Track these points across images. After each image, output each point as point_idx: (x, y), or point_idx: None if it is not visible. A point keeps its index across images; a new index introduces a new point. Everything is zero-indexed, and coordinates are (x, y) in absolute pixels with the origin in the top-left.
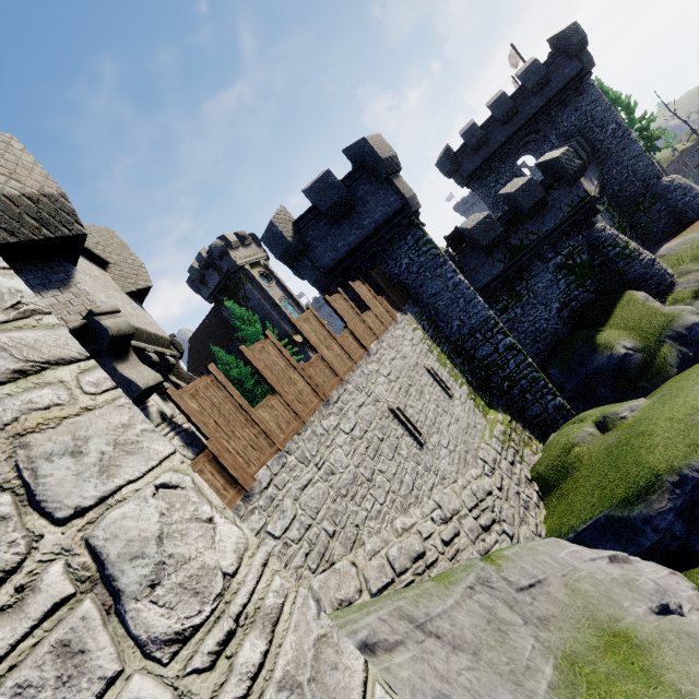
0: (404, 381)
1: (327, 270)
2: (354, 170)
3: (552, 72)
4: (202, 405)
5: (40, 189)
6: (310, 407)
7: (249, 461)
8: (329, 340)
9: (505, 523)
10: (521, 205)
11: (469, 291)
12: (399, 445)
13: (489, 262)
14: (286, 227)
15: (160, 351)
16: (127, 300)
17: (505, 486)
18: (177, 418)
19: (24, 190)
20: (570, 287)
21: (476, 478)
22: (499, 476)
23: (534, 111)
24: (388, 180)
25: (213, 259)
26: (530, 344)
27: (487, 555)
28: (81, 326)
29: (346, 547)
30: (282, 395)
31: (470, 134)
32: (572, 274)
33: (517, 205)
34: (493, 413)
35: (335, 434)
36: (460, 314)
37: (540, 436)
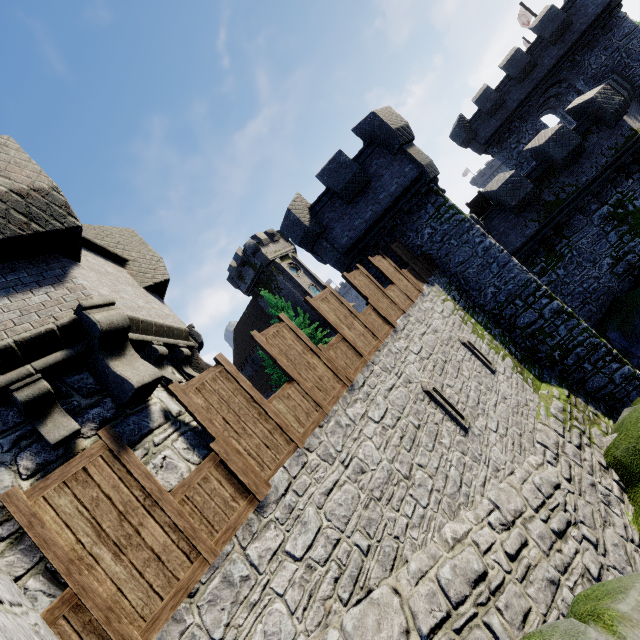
0: (438, 358)
1: (346, 249)
2: (365, 147)
3: (572, 15)
4: (209, 400)
5: (30, 184)
6: (332, 395)
7: (263, 463)
8: (350, 318)
9: (583, 526)
10: (553, 157)
11: (502, 254)
12: (439, 432)
13: (521, 223)
14: (303, 213)
15: (172, 343)
16: (142, 294)
17: (575, 476)
18: (185, 415)
19: (12, 186)
20: (623, 239)
21: (537, 468)
22: (566, 464)
23: (555, 61)
24: (401, 151)
25: (247, 257)
26: (578, 307)
27: (594, 611)
28: (70, 322)
29: (385, 567)
30: (299, 383)
31: (484, 99)
32: (624, 224)
33: (547, 158)
34: (545, 387)
35: (363, 423)
36: (494, 280)
37: (607, 411)
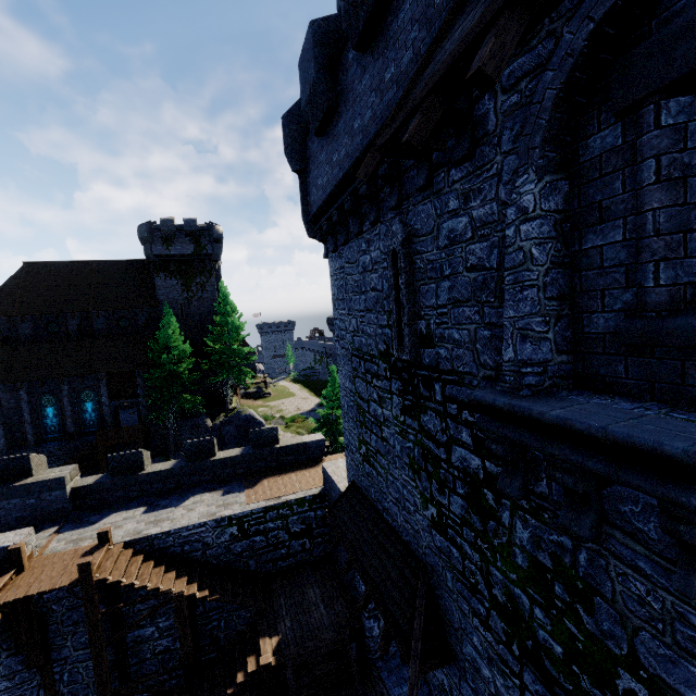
0: None
1: None
2: None
3: None
4: None
5: None
6: None
7: None
8: None
9: None
10: None
11: None
12: None
13: None
14: None
15: None
16: None
17: None
18: None
19: None
20: None
21: None
22: None
23: None
24: None
25: (202, 235)
26: None
27: None
28: None
29: None
30: None
31: None
32: None
33: None
34: None
35: None
36: None
37: None
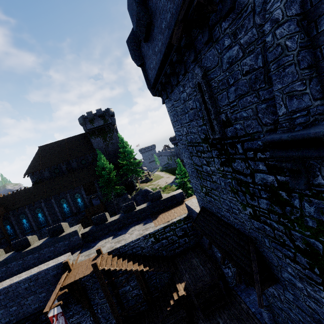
0: None
1: None
2: None
3: None
4: None
5: None
6: None
7: None
8: None
9: None
10: None
11: None
12: None
13: None
14: None
15: None
16: None
17: None
18: None
19: None
20: None
21: None
22: None
23: None
24: None
25: (105, 115)
26: None
27: None
28: None
29: None
30: None
31: None
32: None
33: None
34: None
35: None
36: None
37: None
